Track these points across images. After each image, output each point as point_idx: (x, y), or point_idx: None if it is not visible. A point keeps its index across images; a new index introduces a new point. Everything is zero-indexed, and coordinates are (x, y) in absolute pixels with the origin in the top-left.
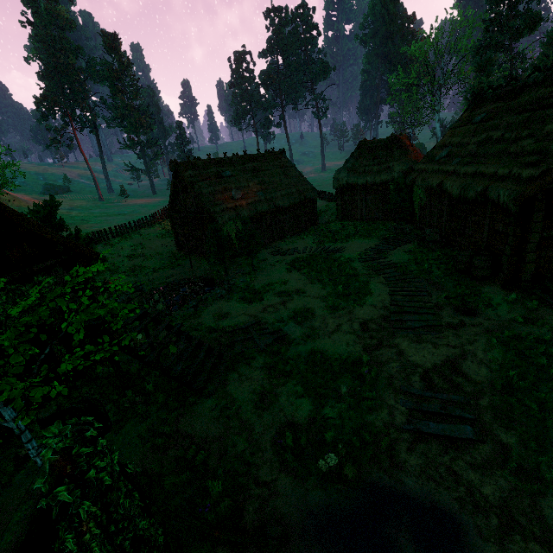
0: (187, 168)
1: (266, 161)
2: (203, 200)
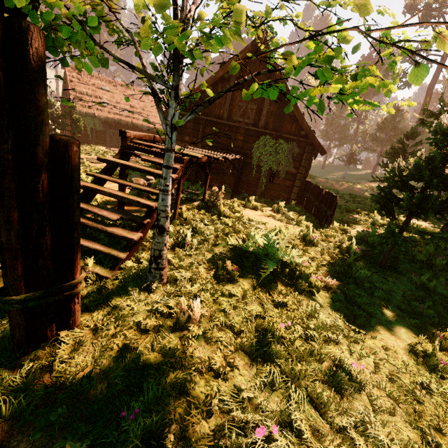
0: (74, 71)
1: (147, 96)
2: (72, 93)
